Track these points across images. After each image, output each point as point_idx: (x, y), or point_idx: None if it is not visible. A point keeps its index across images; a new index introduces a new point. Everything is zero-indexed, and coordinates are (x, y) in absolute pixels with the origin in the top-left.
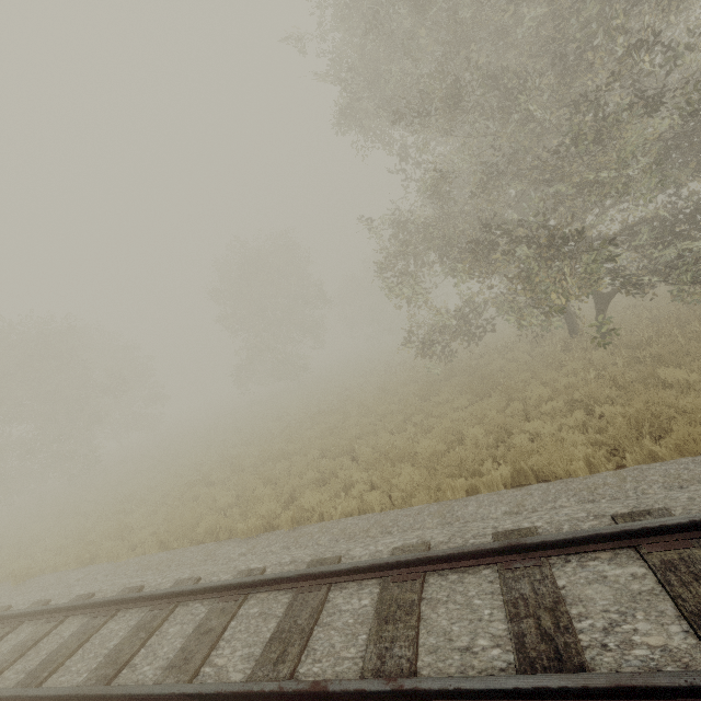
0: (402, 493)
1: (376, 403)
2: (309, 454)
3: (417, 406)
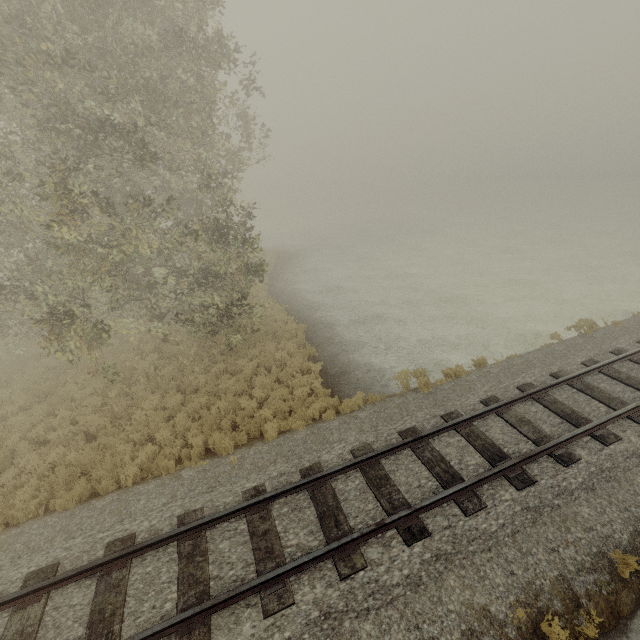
0: None
1: None
2: None
3: None
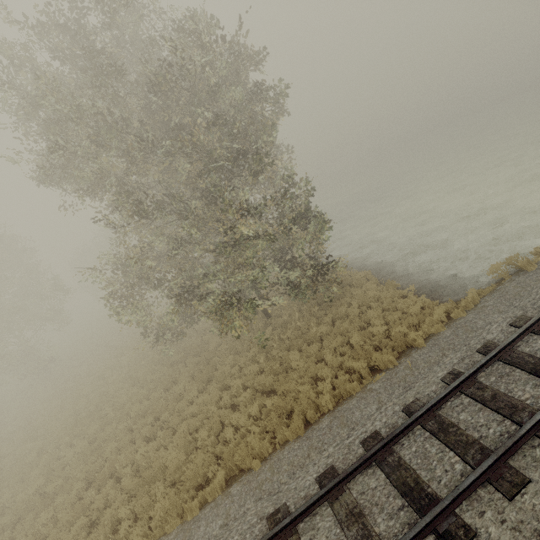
0: (158, 523)
1: (129, 403)
2: (73, 487)
3: (163, 405)
